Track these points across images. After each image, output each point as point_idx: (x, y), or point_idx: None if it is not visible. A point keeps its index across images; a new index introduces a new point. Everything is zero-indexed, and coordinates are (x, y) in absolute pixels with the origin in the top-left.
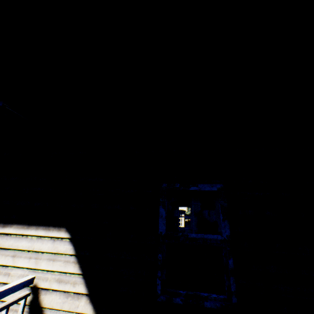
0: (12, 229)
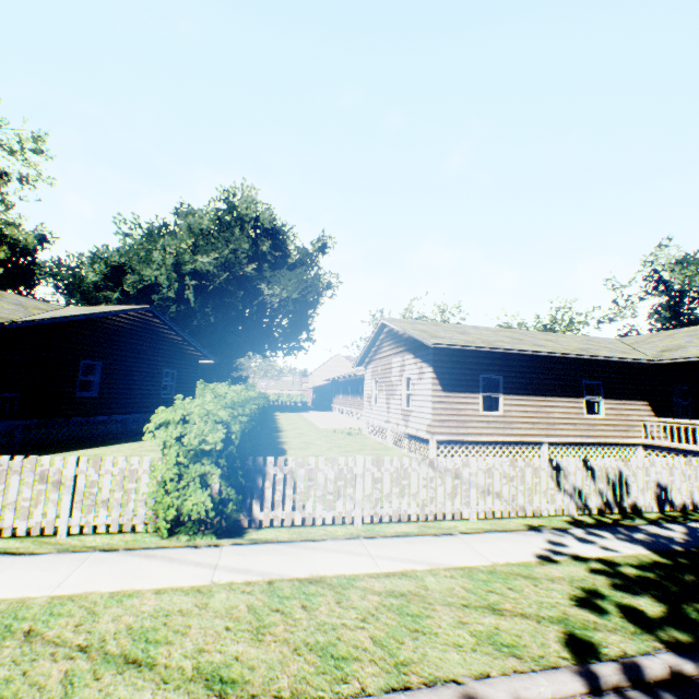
0: (627, 402)
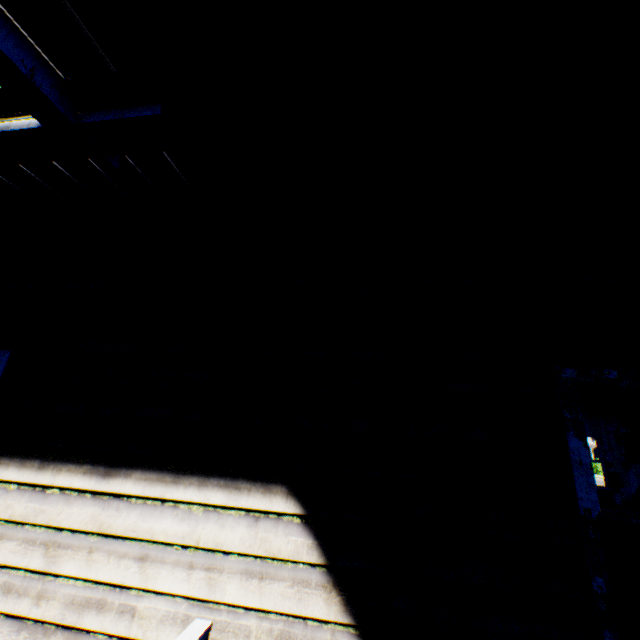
0: (131, 484)
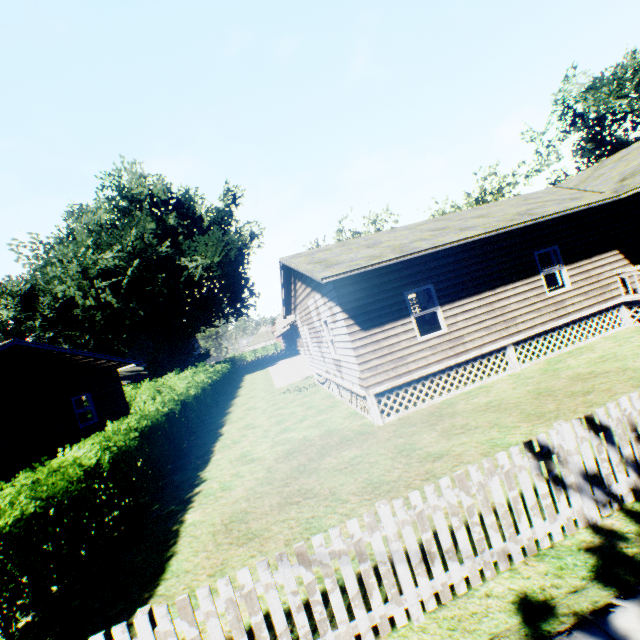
0: (594, 259)
